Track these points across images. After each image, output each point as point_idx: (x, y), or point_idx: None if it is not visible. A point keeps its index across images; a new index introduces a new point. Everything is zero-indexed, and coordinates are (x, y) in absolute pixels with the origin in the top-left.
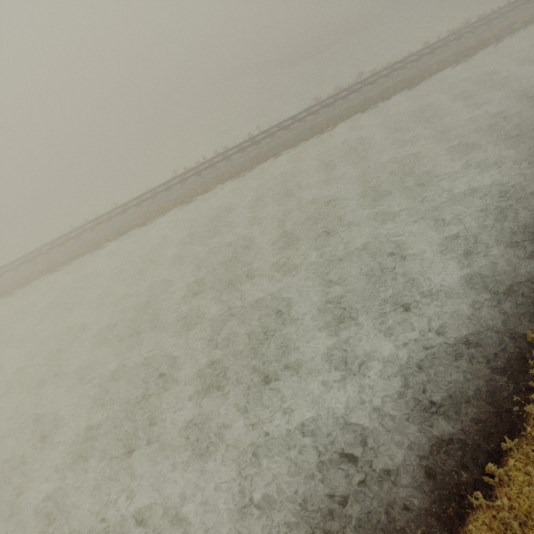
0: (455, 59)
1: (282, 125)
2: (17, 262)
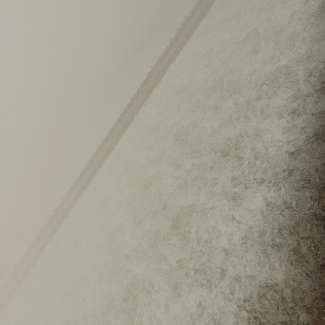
0: None
1: (162, 56)
2: (74, 185)
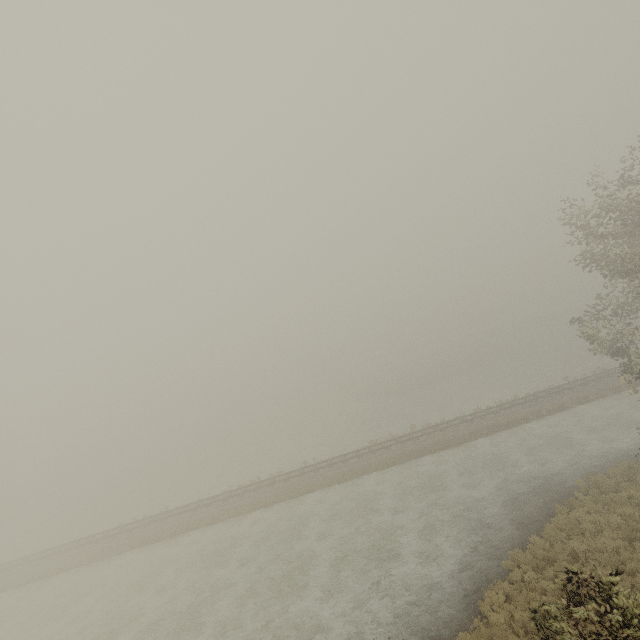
0: (487, 431)
1: (330, 461)
2: (52, 550)
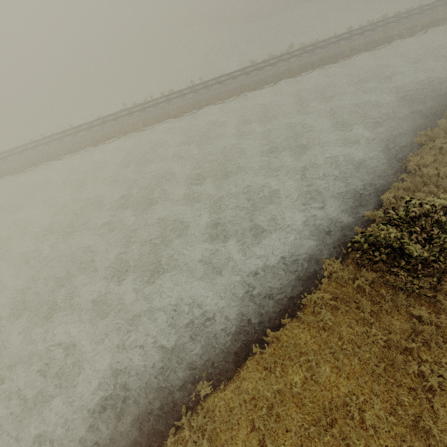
0: (365, 48)
1: (219, 79)
2: None
